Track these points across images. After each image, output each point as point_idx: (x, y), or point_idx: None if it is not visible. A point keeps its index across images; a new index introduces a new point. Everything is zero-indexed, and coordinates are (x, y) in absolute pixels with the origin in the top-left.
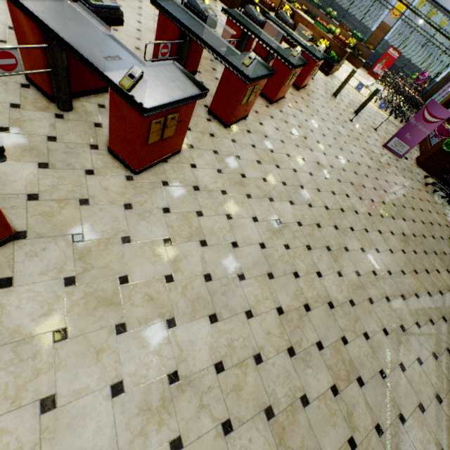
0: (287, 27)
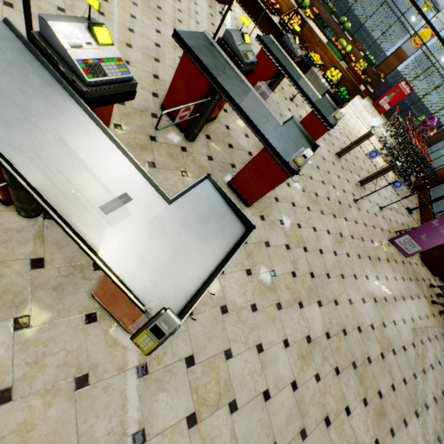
0: (292, 61)
